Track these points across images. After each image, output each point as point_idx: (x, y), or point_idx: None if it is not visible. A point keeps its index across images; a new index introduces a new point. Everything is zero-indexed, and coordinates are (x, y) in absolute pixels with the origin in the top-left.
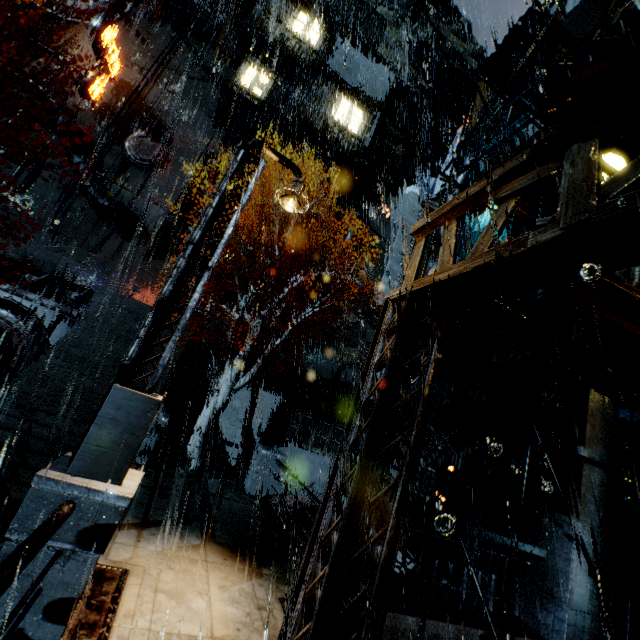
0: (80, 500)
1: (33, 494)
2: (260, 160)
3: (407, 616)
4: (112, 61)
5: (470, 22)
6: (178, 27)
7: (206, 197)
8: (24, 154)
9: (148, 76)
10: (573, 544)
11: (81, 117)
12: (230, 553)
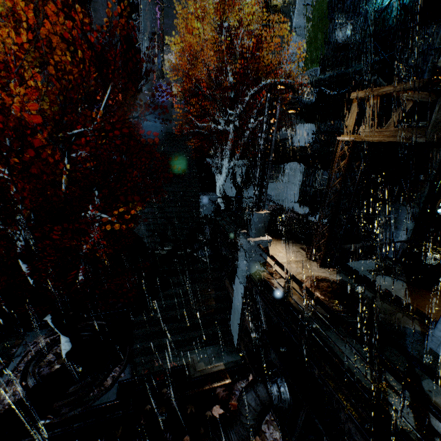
0: (261, 243)
1: (251, 245)
2: (278, 96)
3: (347, 245)
4: None
5: None
6: None
7: None
8: (1, 30)
9: None
10: (408, 211)
11: None
12: (275, 239)
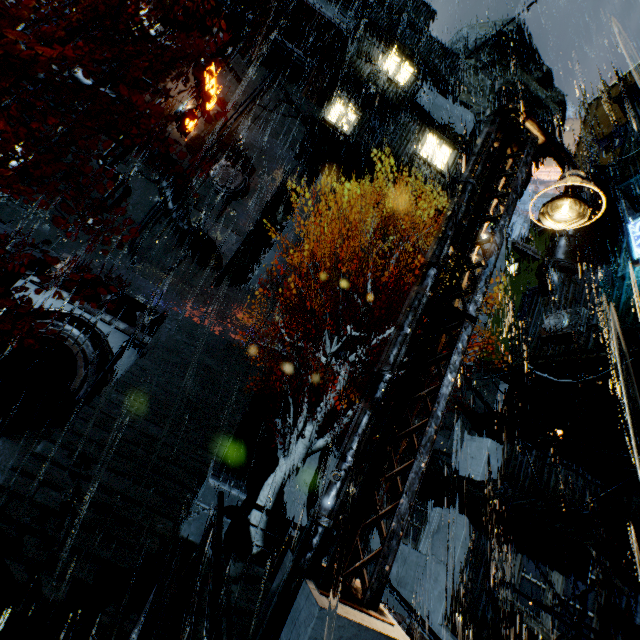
0: None
1: None
2: (528, 135)
3: None
4: (210, 96)
5: (552, 70)
6: (272, 69)
7: (273, 229)
8: (118, 177)
9: (239, 111)
10: None
11: (174, 146)
12: None
